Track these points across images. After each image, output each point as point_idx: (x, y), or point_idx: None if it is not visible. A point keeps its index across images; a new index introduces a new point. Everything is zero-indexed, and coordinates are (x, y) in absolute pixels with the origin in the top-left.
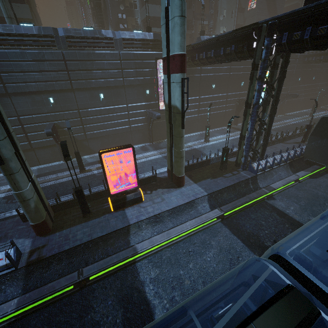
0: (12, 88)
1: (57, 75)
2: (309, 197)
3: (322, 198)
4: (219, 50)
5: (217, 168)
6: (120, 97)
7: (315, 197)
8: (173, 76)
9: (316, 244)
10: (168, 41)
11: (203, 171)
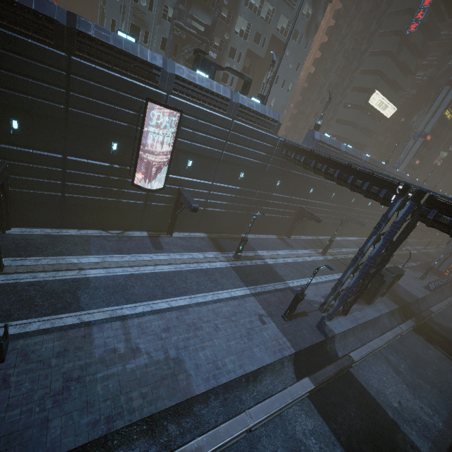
0: None
1: None
2: None
3: None
4: None
5: None
6: None
7: None
8: None
9: None
10: None
11: None
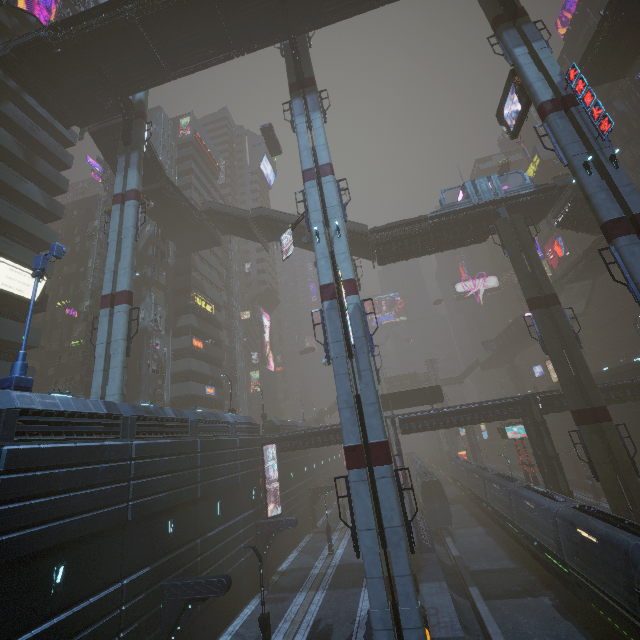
0: (137, 508)
1: (189, 475)
2: (477, 553)
3: (481, 550)
4: None
5: None
6: (234, 503)
7: (478, 551)
8: None
9: (547, 520)
10: None
11: None
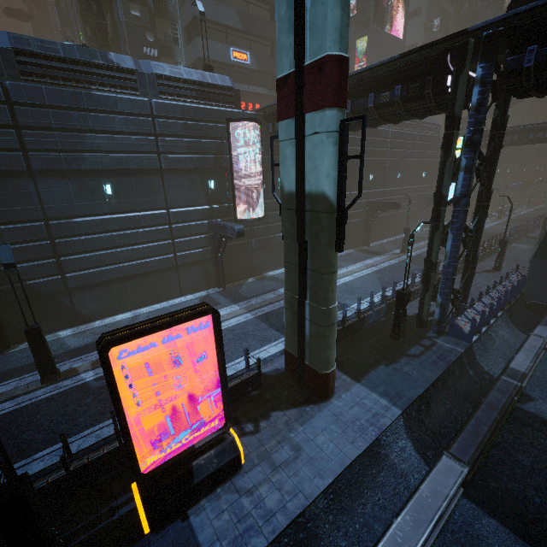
0: None
1: None
2: None
3: None
4: (362, 99)
5: (383, 336)
6: (153, 193)
7: None
8: (315, 116)
9: None
10: (300, 28)
11: (360, 347)
